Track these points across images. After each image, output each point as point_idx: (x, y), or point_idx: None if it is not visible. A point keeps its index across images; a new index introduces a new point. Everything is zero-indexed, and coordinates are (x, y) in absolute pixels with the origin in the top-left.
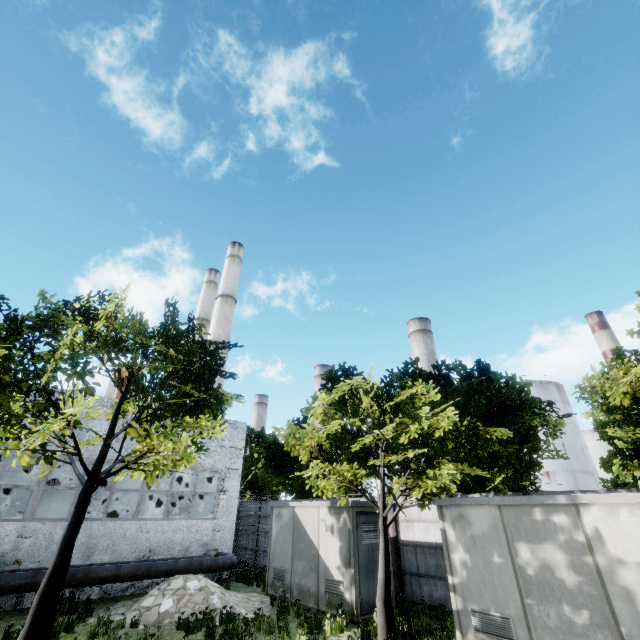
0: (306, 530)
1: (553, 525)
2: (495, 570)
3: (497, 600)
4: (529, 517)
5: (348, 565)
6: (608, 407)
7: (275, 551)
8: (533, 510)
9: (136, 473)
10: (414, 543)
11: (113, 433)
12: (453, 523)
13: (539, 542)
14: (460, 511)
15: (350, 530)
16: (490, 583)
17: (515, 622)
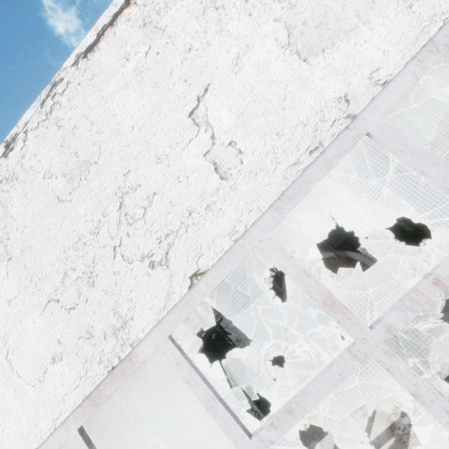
0: None
1: None
2: None
3: None
4: None
5: None
6: None
7: None
8: None
9: None
10: None
11: None
12: None
13: None
14: None
15: None
16: None
17: None
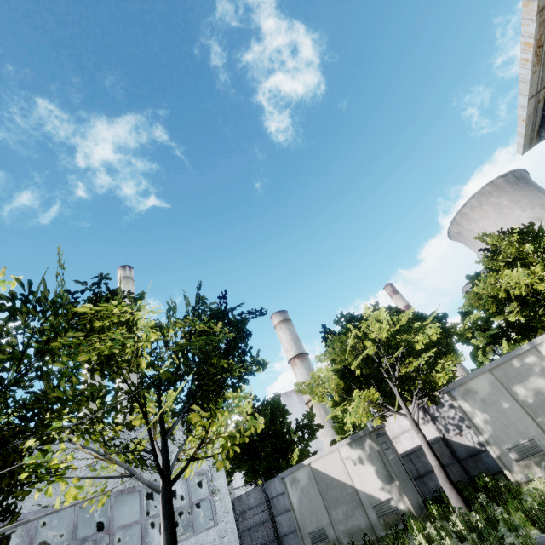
0: (333, 476)
1: (528, 365)
2: (508, 413)
3: (520, 431)
4: (512, 368)
5: (391, 480)
6: (496, 301)
7: (304, 517)
8: (512, 362)
9: (187, 471)
10: (406, 453)
11: (165, 429)
12: (464, 398)
13: (526, 379)
14: (465, 387)
15: (379, 451)
16: (510, 423)
17: (538, 438)
